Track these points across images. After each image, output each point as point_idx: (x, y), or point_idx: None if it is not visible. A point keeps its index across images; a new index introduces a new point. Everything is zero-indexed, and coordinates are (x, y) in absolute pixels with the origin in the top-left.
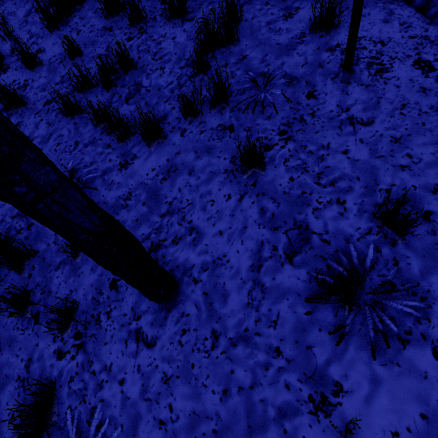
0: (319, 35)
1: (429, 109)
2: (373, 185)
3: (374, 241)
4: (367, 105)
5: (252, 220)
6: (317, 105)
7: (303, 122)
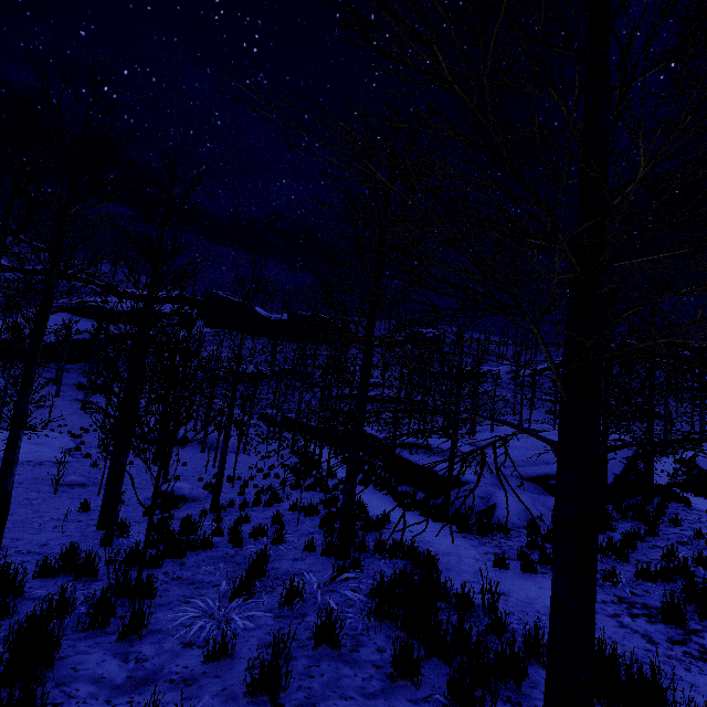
0: None
1: None
2: None
3: None
4: None
5: None
6: None
7: None
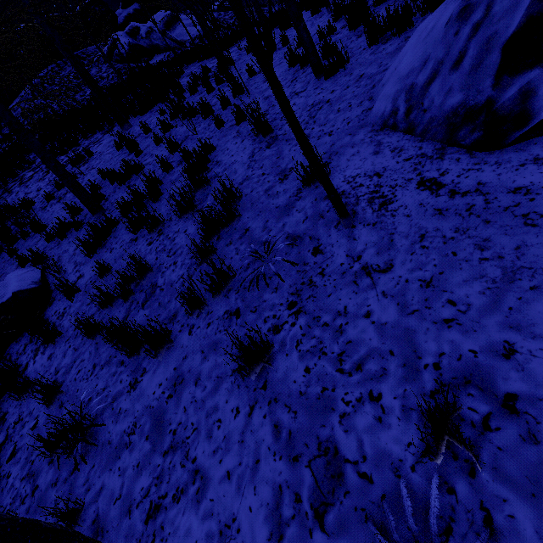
0: (314, 186)
1: (454, 232)
2: (413, 360)
3: (439, 468)
4: (380, 246)
5: (266, 447)
6: (325, 261)
7: (312, 285)
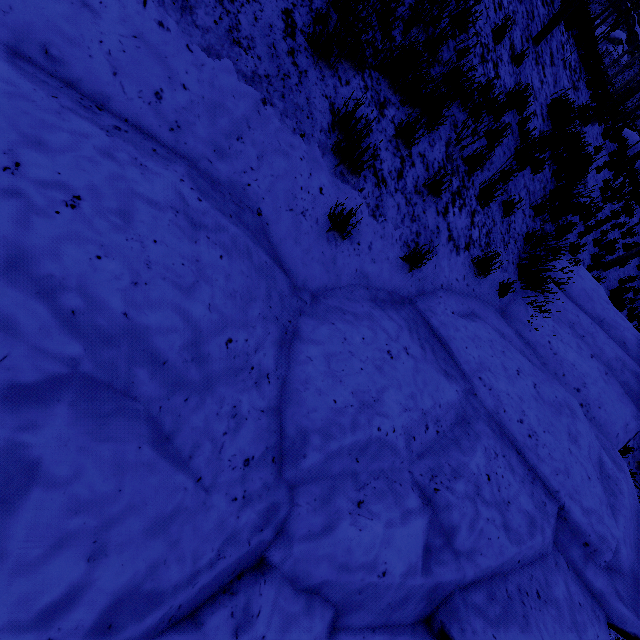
0: None
1: None
2: None
3: None
4: None
5: None
6: None
7: None
